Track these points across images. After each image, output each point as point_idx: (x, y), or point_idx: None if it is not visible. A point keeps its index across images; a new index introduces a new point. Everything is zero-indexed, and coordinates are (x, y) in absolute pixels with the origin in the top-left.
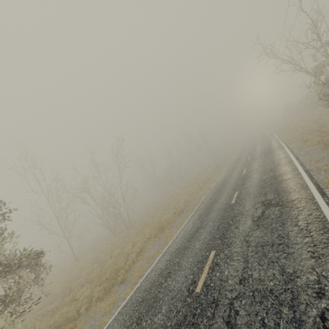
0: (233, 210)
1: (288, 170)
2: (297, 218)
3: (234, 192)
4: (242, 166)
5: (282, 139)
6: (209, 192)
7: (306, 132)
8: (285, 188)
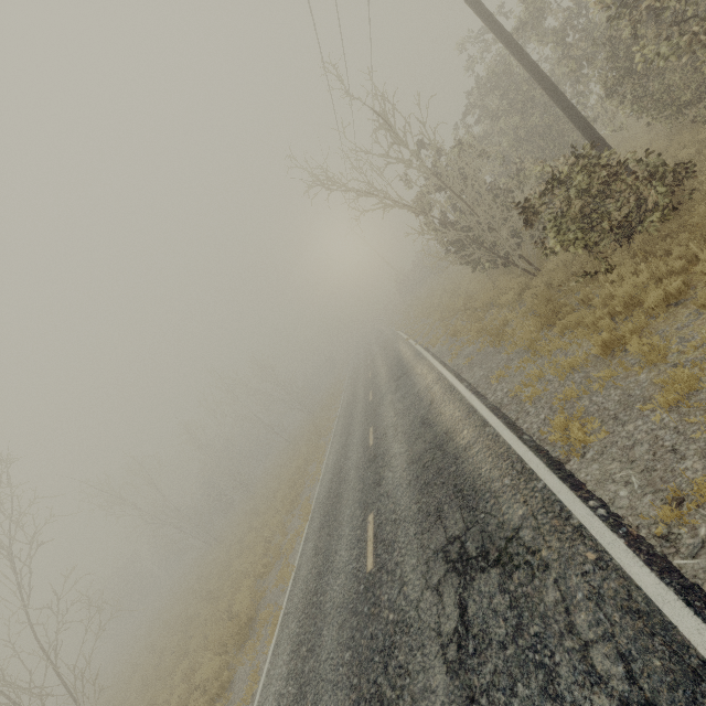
0: (379, 608)
1: (458, 415)
2: (573, 626)
3: (364, 518)
4: (364, 422)
5: (414, 338)
6: (310, 521)
7: (447, 316)
8: (477, 480)
